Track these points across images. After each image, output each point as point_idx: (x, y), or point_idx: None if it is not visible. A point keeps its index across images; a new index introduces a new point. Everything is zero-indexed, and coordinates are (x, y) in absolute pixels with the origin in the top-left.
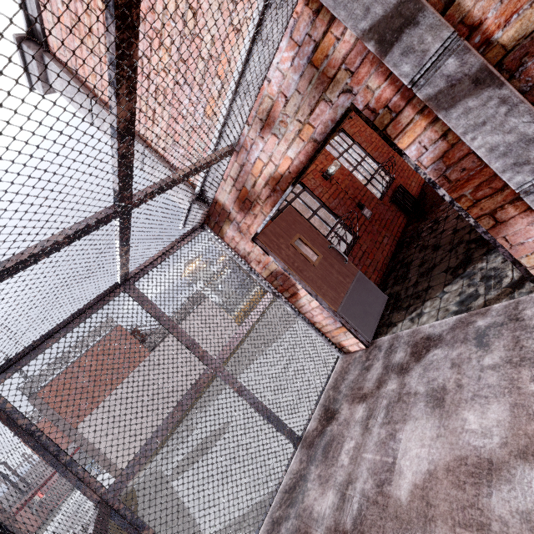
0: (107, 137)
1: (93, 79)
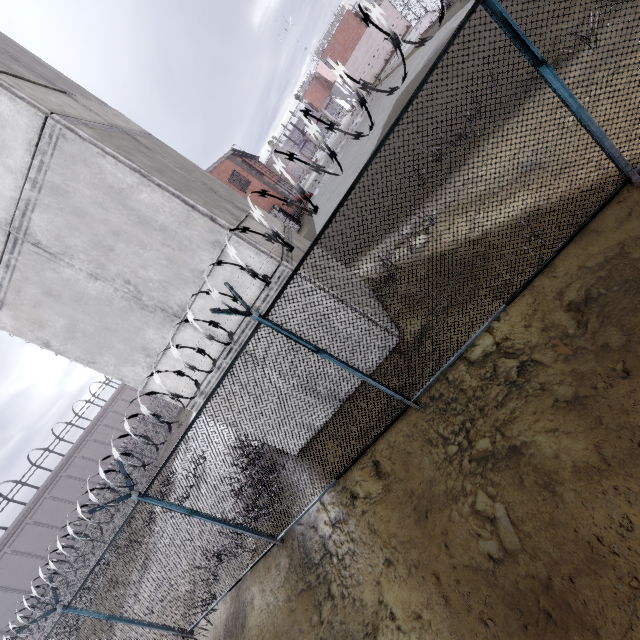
0: None
1: None
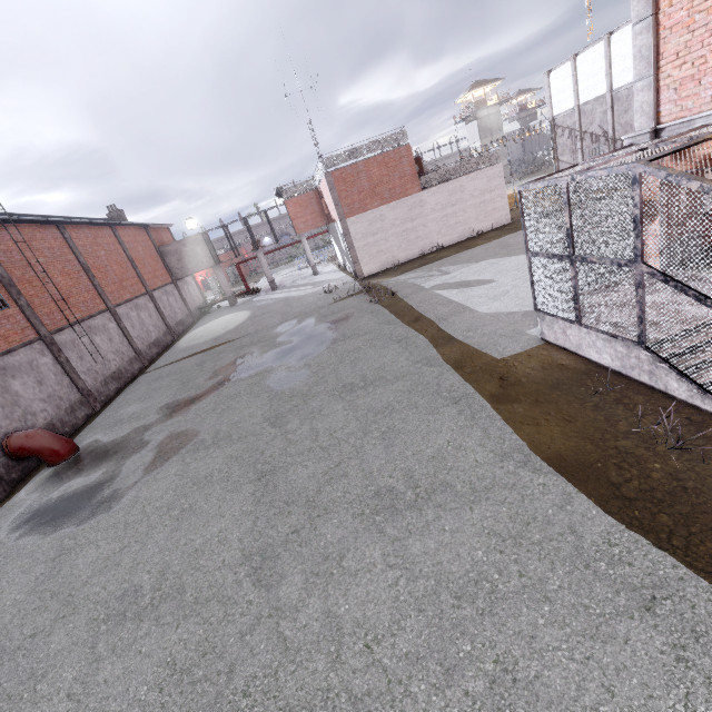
0: (633, 43)
1: (667, 5)
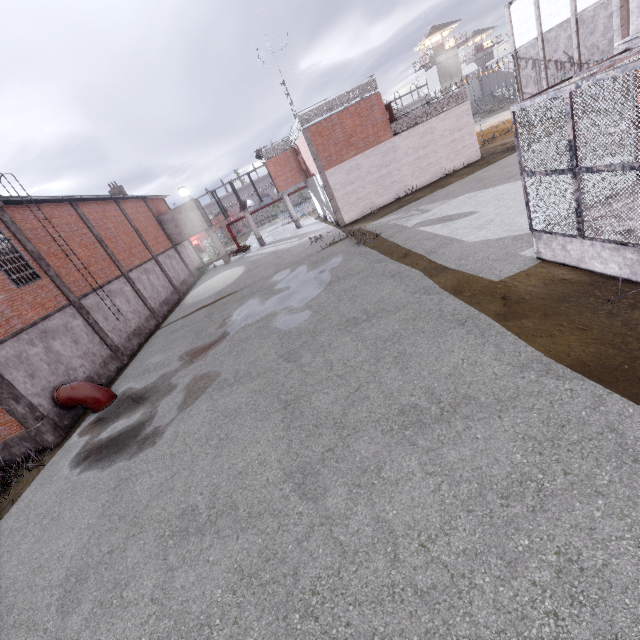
0: None
1: None
